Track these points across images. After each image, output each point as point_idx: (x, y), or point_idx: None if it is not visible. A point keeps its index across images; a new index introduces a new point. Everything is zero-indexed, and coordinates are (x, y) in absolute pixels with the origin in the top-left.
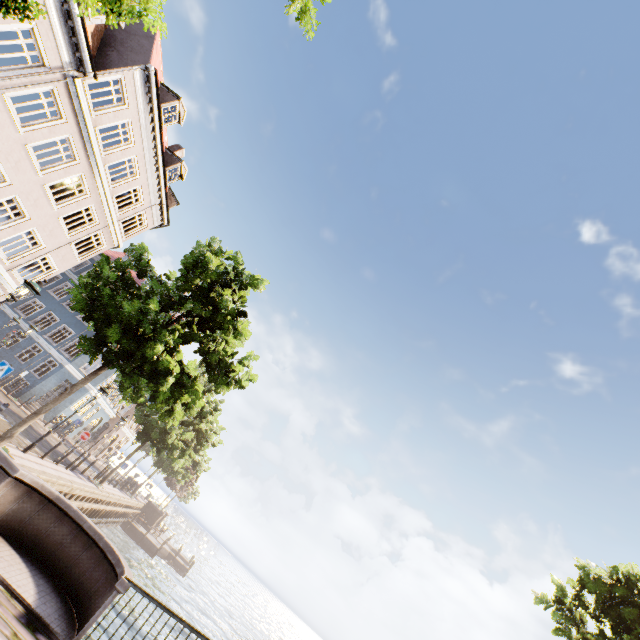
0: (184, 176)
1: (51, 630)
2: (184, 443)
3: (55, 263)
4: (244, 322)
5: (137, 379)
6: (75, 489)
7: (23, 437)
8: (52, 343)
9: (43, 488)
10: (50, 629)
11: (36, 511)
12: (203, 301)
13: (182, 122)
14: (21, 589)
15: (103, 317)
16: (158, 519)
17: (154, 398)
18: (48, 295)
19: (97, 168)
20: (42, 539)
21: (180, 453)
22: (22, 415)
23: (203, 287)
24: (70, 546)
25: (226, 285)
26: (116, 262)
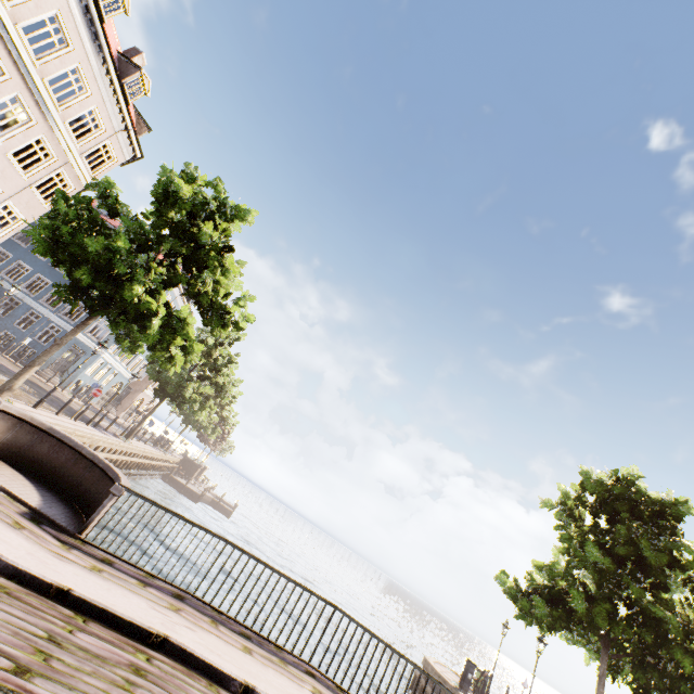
0: (148, 90)
1: (57, 524)
2: (203, 397)
3: (20, 212)
4: (230, 257)
5: (124, 325)
6: (97, 441)
7: (35, 398)
8: (49, 308)
9: (33, 420)
10: (56, 524)
11: (32, 440)
12: (181, 237)
13: (128, 11)
14: (24, 496)
15: (70, 259)
16: (197, 471)
17: (152, 347)
18: (32, 256)
19: (34, 84)
20: (45, 464)
21: (200, 406)
22: (35, 381)
23: (180, 221)
24: (73, 469)
25: (209, 219)
26: (75, 198)
